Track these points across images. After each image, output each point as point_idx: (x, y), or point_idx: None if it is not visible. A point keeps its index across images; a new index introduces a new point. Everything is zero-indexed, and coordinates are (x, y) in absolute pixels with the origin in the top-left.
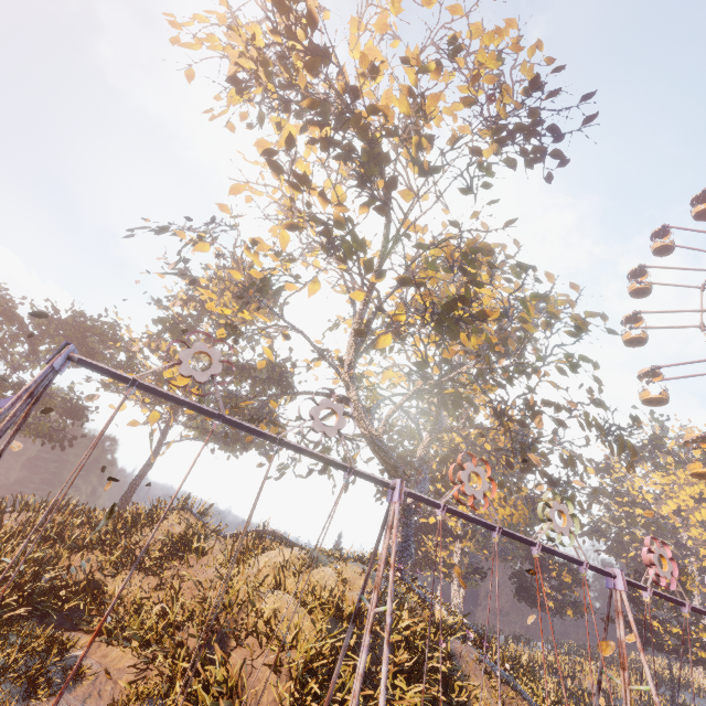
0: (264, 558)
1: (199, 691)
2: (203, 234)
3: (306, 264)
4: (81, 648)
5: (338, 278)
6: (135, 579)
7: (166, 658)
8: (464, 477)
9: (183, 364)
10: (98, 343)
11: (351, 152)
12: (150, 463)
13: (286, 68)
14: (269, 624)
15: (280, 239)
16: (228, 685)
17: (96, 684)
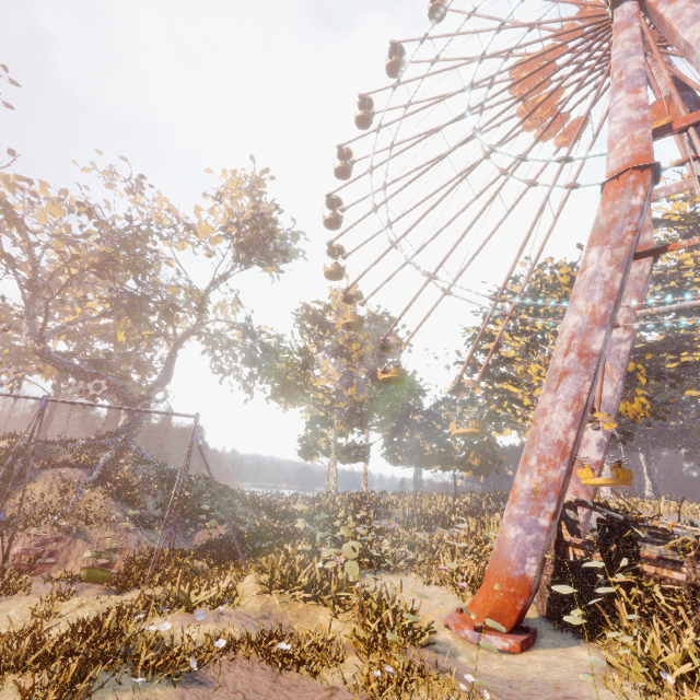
0: None
1: None
2: None
3: None
4: None
5: None
6: None
7: None
8: None
9: None
10: None
11: None
12: (48, 421)
13: None
14: None
15: None
16: None
17: None
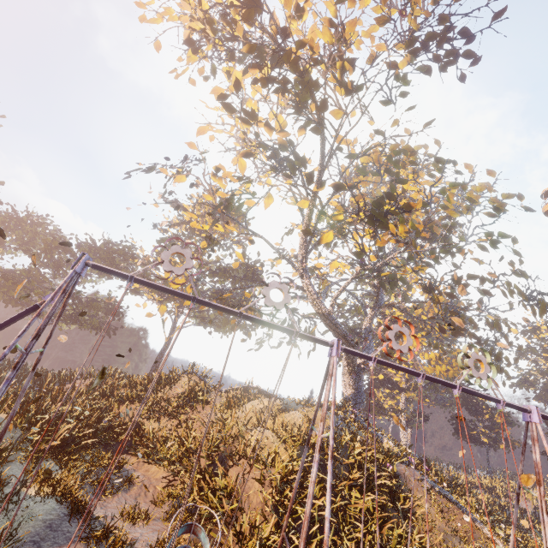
0: (249, 406)
1: (208, 493)
2: (180, 169)
3: (261, 183)
4: (131, 465)
5: (286, 191)
6: (162, 421)
7: (186, 472)
8: (391, 335)
9: (165, 263)
10: (123, 261)
11: (286, 85)
12: (168, 344)
13: (227, 24)
14: (255, 451)
15: (239, 166)
16: (228, 490)
17: (143, 488)
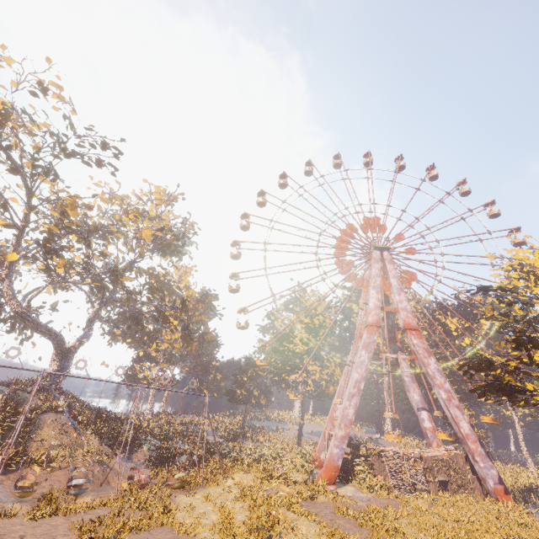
0: None
1: None
2: None
3: None
4: None
5: None
6: None
7: None
8: None
9: None
10: None
11: None
12: None
13: None
14: None
15: None
16: None
17: None
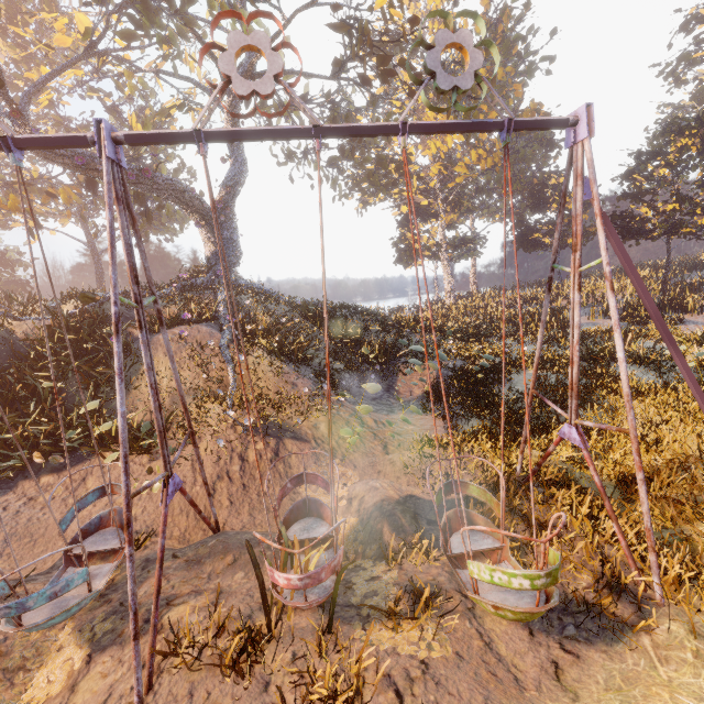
0: None
1: None
2: None
3: None
4: None
5: None
6: None
7: None
8: None
9: None
10: None
11: None
12: (99, 276)
13: None
14: None
15: None
16: None
17: None
